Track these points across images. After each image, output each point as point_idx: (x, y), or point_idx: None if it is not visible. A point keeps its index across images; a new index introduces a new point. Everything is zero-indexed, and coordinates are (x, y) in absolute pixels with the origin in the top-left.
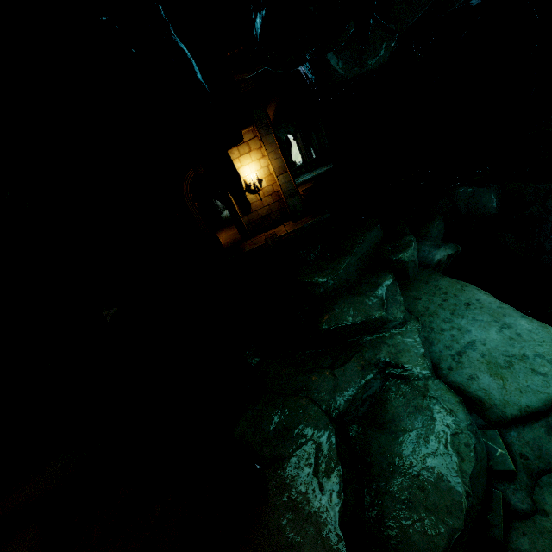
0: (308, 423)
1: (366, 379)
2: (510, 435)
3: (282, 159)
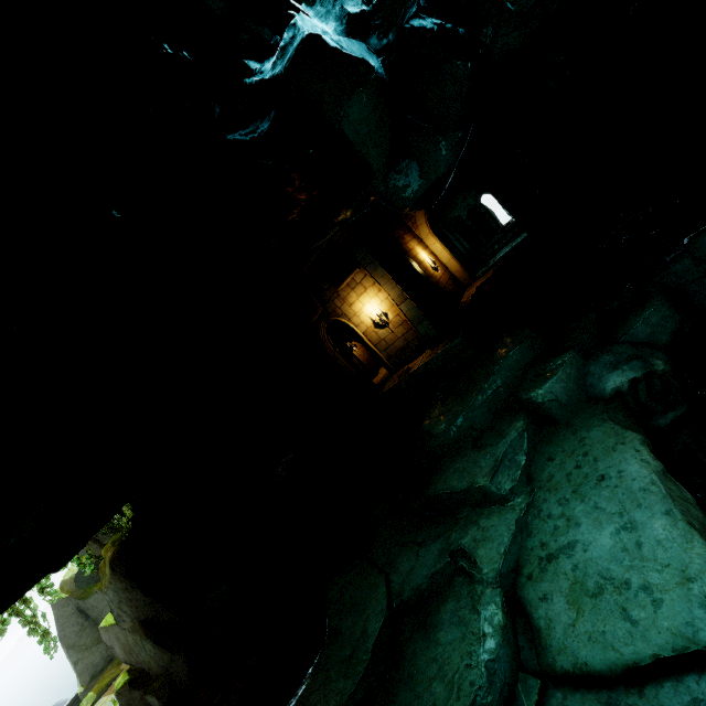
0: (370, 604)
1: (435, 568)
2: (553, 696)
3: (398, 287)
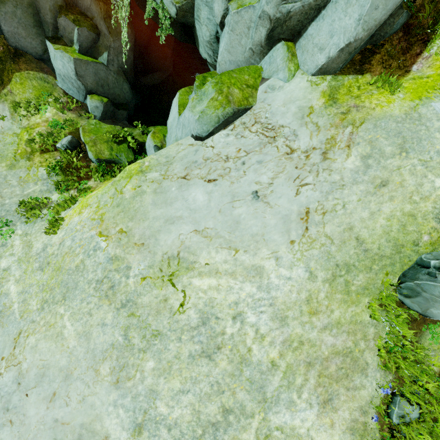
0: None
1: None
2: None
3: None
